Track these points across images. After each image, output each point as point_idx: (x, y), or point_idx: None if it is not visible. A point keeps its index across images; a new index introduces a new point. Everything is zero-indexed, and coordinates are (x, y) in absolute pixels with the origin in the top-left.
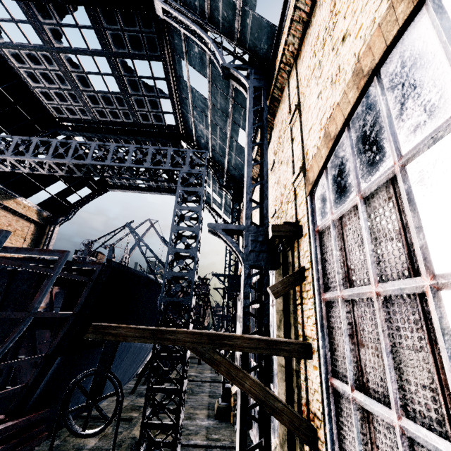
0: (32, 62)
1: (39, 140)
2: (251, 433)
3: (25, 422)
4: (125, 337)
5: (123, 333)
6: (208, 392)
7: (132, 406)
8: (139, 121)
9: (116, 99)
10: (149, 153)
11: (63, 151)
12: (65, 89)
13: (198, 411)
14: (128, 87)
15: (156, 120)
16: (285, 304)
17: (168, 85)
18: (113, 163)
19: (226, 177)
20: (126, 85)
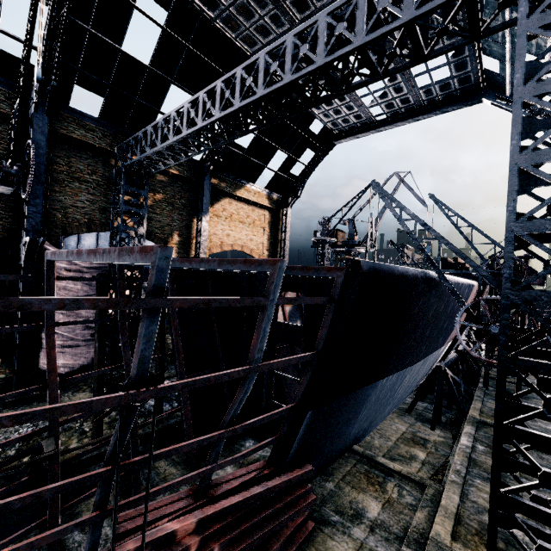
0: None
1: (222, 82)
2: None
3: (287, 483)
4: None
5: None
6: None
7: (413, 437)
8: None
9: None
10: None
11: (251, 80)
12: None
13: None
14: None
15: None
16: None
17: None
18: (328, 56)
19: None
20: None
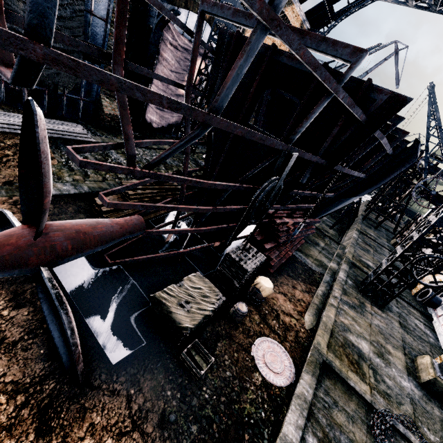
0: None
1: None
2: (431, 310)
3: (313, 222)
4: None
5: None
6: None
7: (322, 229)
8: None
9: None
10: None
11: None
12: None
13: None
14: None
15: None
16: None
17: None
18: None
19: None
20: None
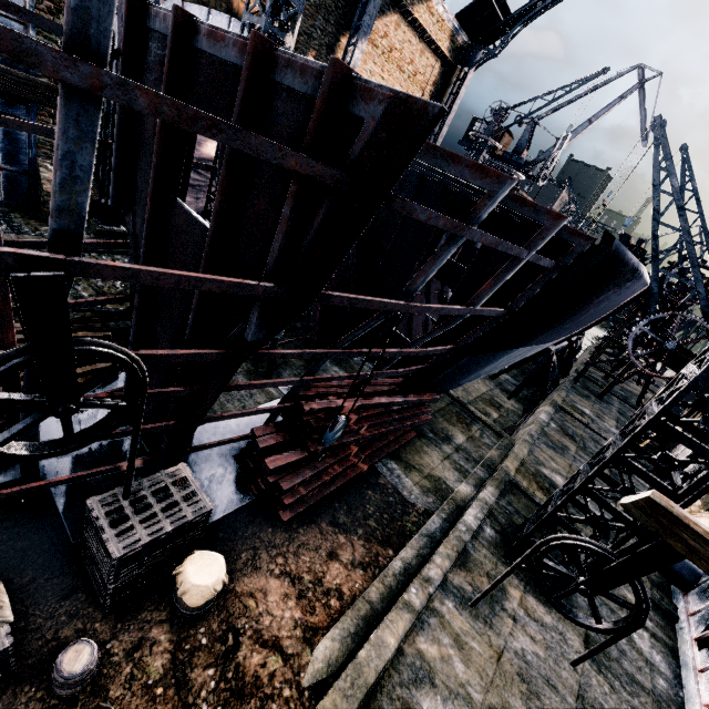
0: None
1: None
2: (677, 594)
3: (419, 402)
4: None
5: None
6: None
7: (491, 399)
8: None
9: None
10: None
11: None
12: None
13: None
14: None
15: None
16: None
17: None
18: None
19: None
20: None
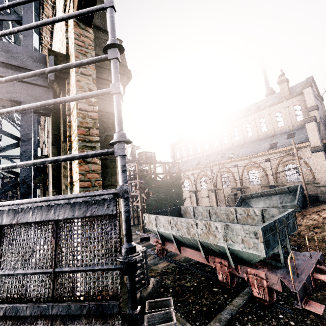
0: None
1: None
2: None
3: None
4: None
5: None
6: None
7: None
8: None
9: None
10: None
11: None
12: None
13: None
14: None
15: None
16: (44, 186)
17: None
18: None
19: None
20: None
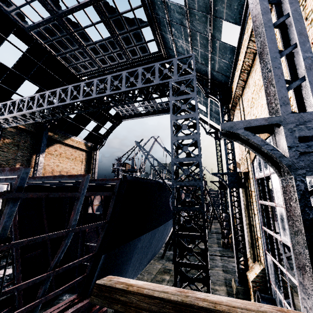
0: (49, 35)
1: (60, 89)
2: None
3: (89, 303)
4: (138, 310)
5: (134, 303)
6: (221, 266)
7: (164, 269)
8: (129, 58)
9: (109, 44)
10: (139, 73)
11: (76, 92)
12: (75, 49)
13: (217, 287)
14: (115, 28)
15: (142, 52)
16: None
17: (145, 11)
18: (112, 91)
19: (210, 84)
20: (113, 27)
